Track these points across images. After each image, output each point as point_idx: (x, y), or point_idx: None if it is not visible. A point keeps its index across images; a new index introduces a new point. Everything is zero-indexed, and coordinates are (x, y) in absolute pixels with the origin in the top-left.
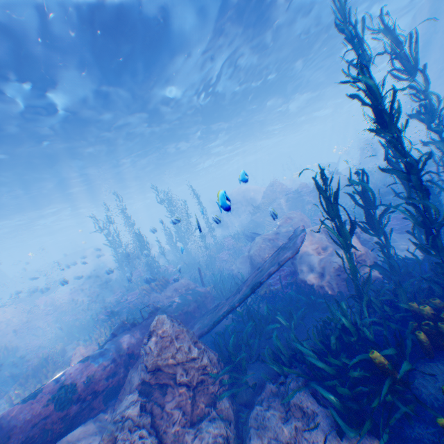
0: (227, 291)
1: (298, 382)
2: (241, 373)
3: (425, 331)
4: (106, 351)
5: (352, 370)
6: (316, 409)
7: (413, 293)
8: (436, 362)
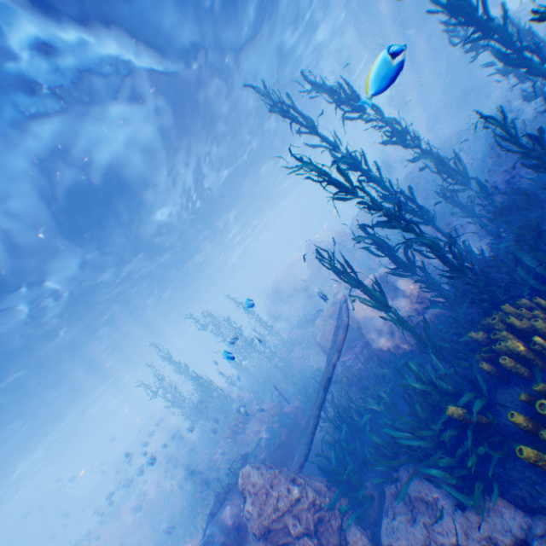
0: (315, 394)
1: (410, 471)
2: (358, 488)
3: (488, 359)
4: (210, 537)
5: (443, 434)
6: (435, 493)
7: (471, 318)
8: (511, 386)
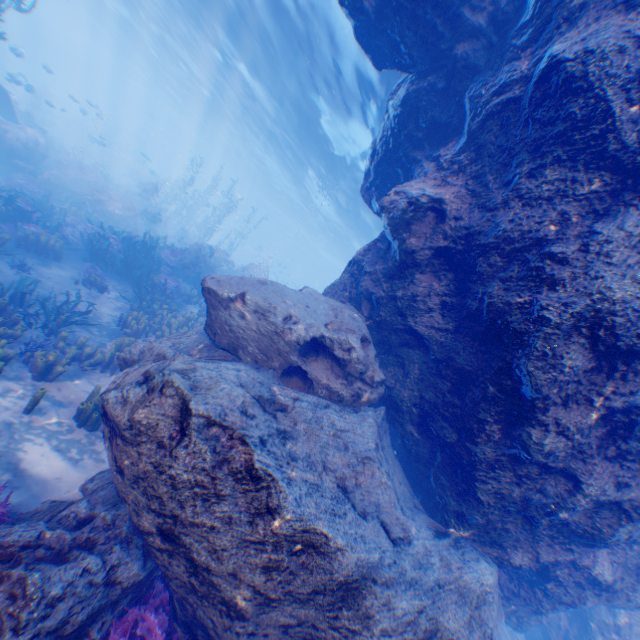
0: None
1: None
2: None
3: None
4: None
5: None
6: None
7: None
8: None
